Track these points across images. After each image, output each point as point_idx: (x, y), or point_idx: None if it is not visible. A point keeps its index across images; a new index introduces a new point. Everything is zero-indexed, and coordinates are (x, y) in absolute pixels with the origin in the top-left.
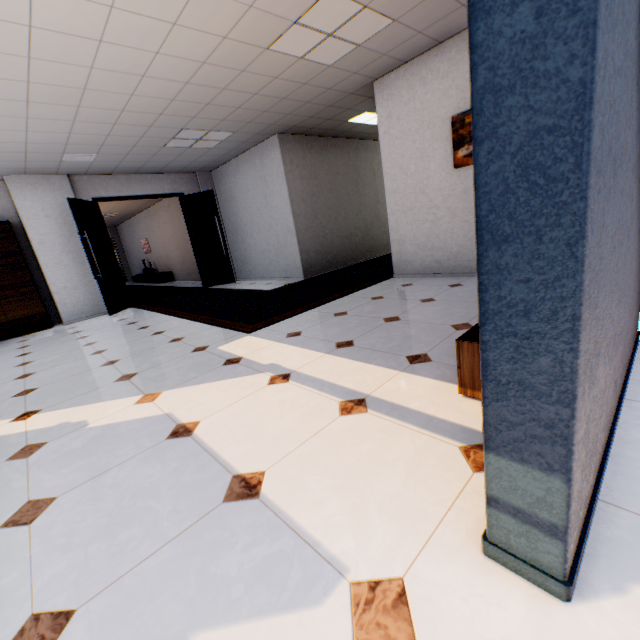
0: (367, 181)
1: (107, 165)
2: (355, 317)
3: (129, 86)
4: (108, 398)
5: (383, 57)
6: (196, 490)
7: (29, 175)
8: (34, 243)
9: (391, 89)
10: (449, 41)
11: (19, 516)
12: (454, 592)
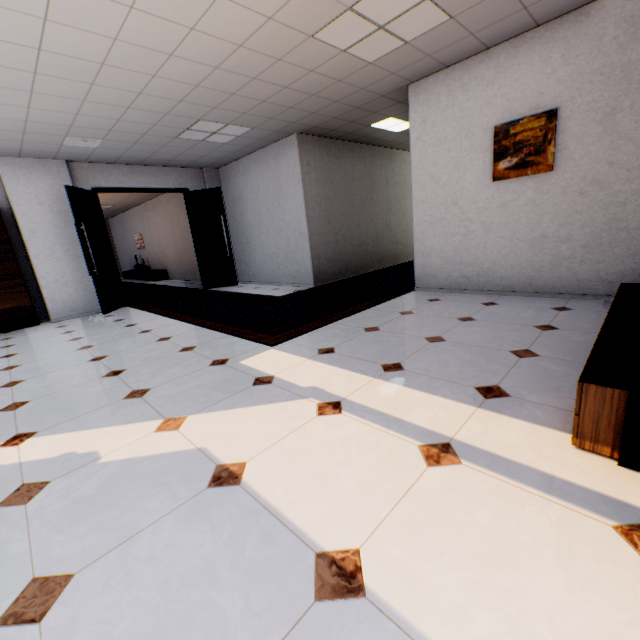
0: (381, 189)
1: (111, 153)
2: (391, 334)
3: (153, 65)
4: (119, 421)
5: (427, 58)
6: (271, 576)
7: (24, 158)
8: (24, 232)
9: (428, 94)
10: (498, 47)
11: (22, 605)
12: None
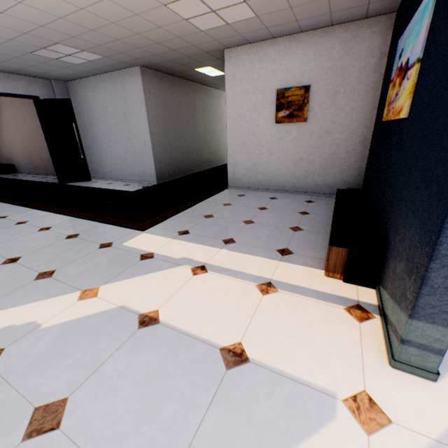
0: (200, 114)
1: None
2: (222, 219)
3: None
4: (42, 297)
5: (238, 36)
6: (199, 365)
7: None
8: None
9: (237, 58)
10: (280, 38)
11: (38, 424)
12: (391, 390)
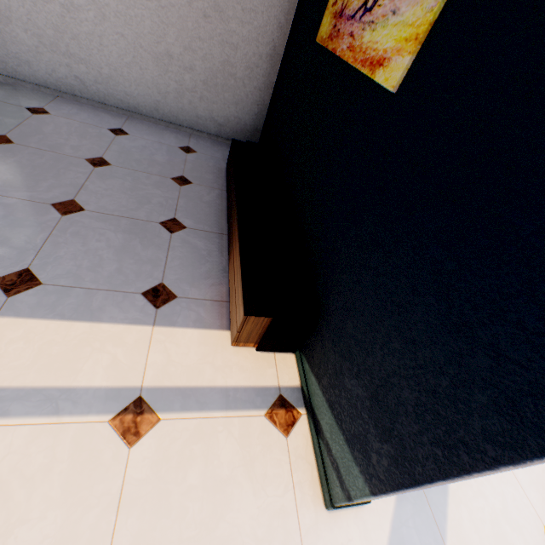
0: None
1: None
2: None
3: None
4: None
5: None
6: None
7: None
8: None
9: None
10: None
11: None
12: None
